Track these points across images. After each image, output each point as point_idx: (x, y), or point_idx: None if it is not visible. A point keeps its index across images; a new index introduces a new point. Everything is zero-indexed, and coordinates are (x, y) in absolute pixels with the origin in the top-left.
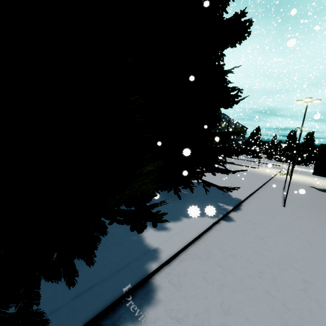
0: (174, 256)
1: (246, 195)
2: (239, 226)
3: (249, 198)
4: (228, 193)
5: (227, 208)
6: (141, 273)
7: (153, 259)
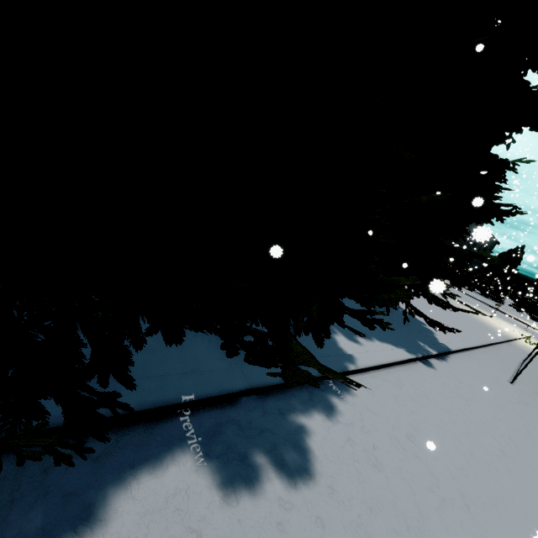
0: (367, 369)
1: (459, 346)
2: (440, 376)
3: (461, 353)
4: (433, 334)
5: (430, 350)
6: (342, 367)
7: (350, 361)
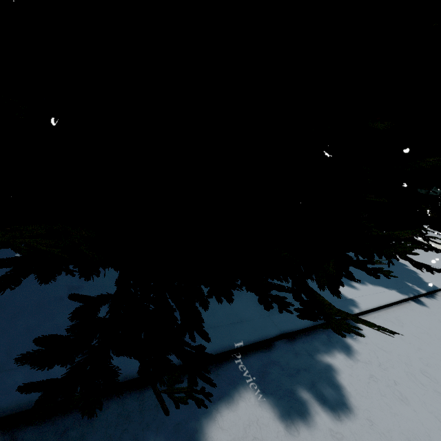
0: (368, 311)
1: None
2: (434, 313)
3: None
4: (417, 274)
5: (419, 290)
6: (348, 311)
7: (353, 305)
